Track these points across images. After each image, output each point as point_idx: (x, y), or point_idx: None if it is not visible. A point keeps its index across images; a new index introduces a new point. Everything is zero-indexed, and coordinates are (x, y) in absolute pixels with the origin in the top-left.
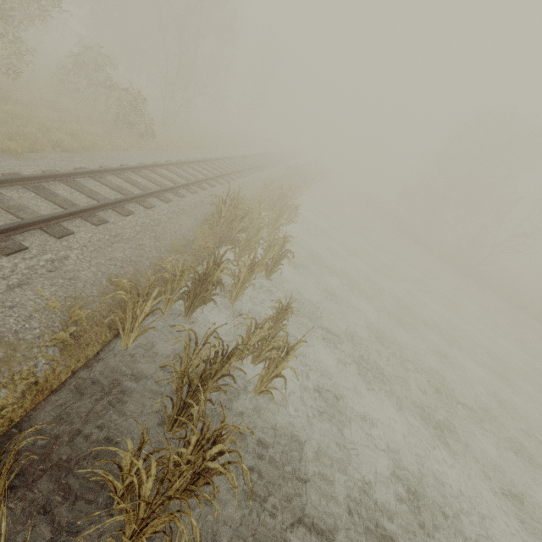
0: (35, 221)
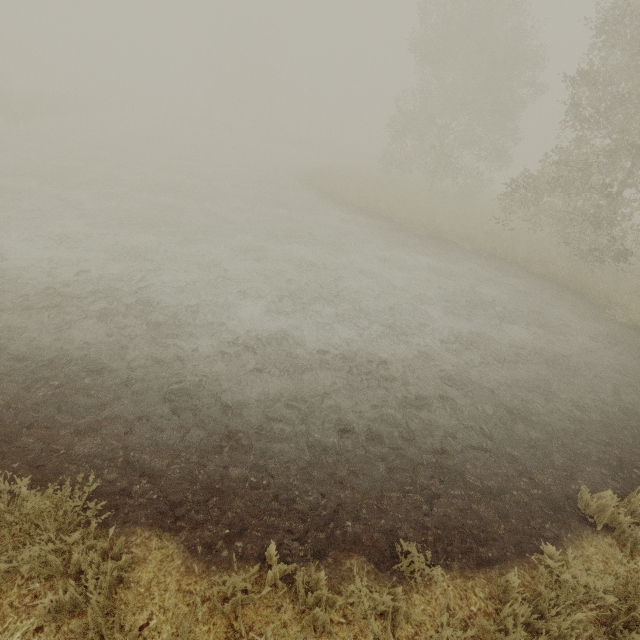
0: None
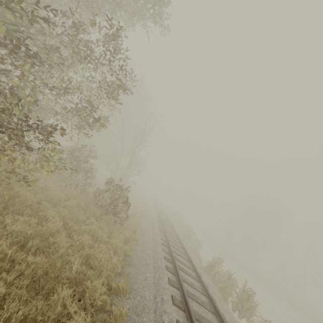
0: None
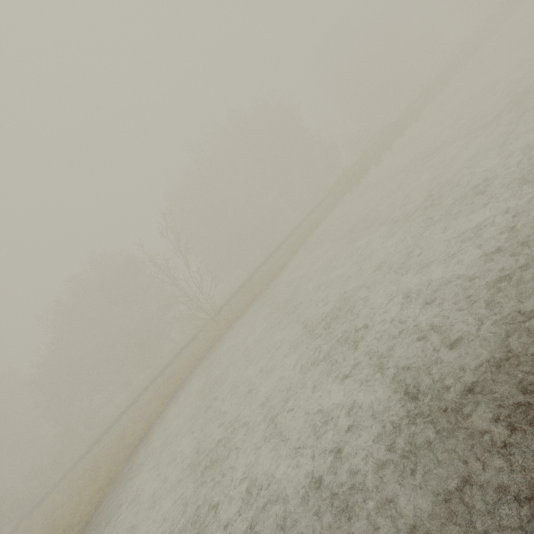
0: None
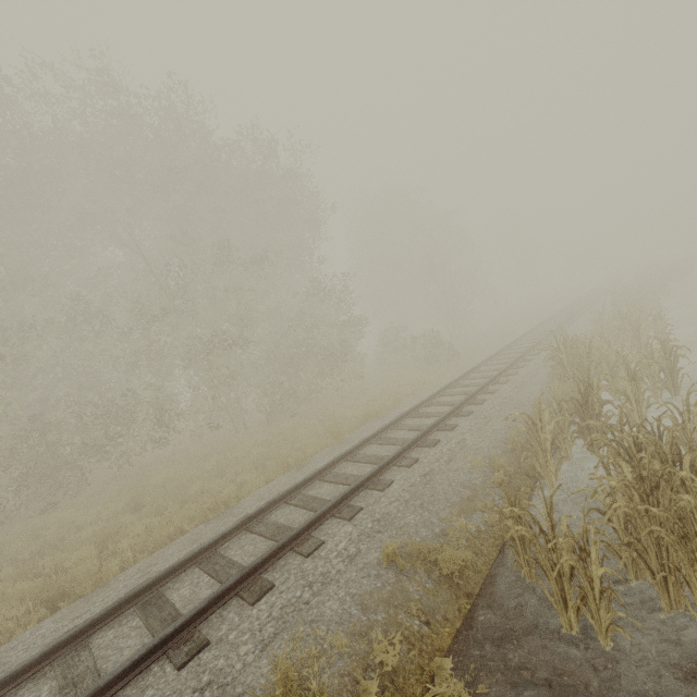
0: (433, 425)
